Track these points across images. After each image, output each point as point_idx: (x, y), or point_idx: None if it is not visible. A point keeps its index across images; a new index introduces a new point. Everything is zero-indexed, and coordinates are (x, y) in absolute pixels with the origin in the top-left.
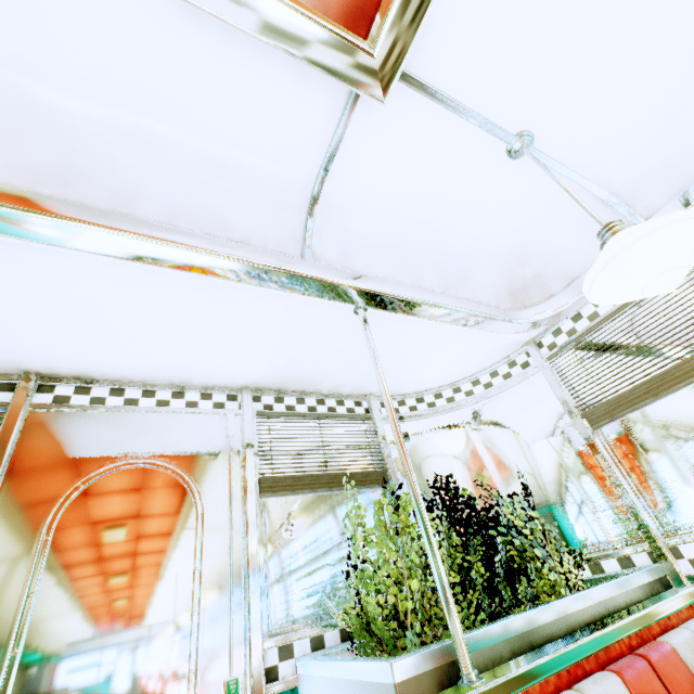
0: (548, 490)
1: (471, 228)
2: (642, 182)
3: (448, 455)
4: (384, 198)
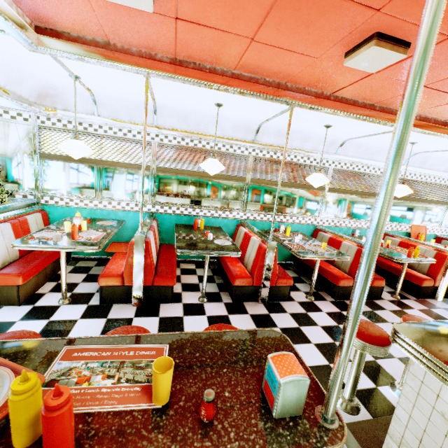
0: (7, 168)
1: (37, 71)
2: (105, 105)
3: None
4: (0, 45)
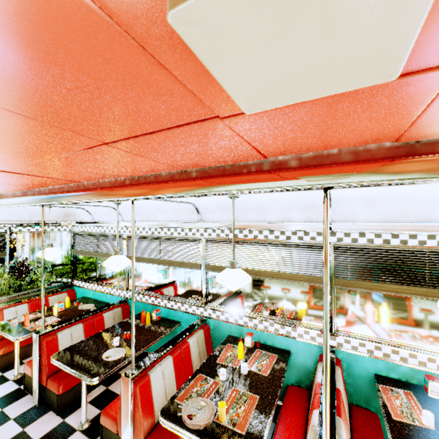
0: (62, 261)
1: None
2: (95, 213)
3: (38, 246)
4: None
